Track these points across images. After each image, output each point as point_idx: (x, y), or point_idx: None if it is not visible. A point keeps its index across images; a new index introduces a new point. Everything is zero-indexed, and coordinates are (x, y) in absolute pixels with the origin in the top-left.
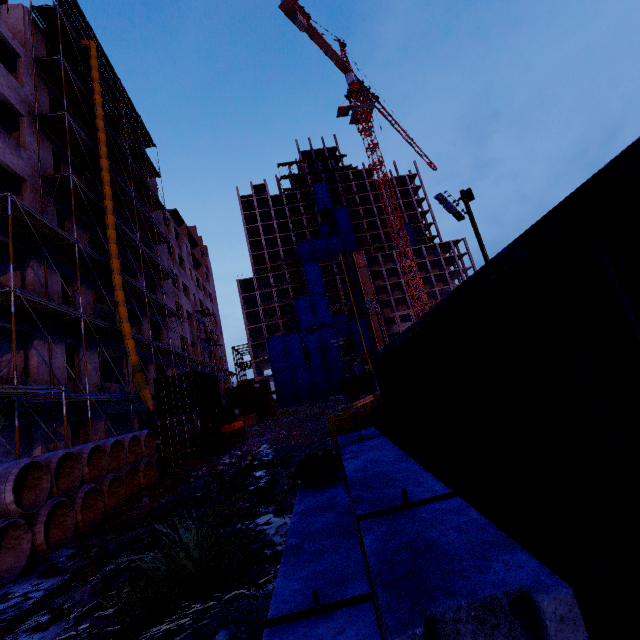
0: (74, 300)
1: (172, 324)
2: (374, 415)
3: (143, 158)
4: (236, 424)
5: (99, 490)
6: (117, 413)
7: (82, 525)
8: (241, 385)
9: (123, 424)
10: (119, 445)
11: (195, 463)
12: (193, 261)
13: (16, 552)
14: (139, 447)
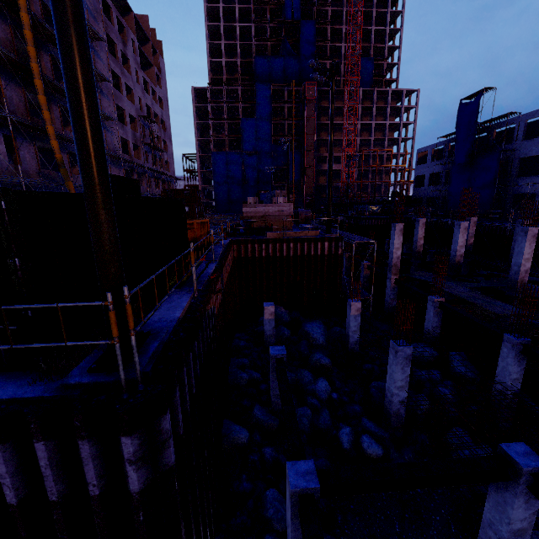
0: (5, 96)
1: (112, 126)
2: None
3: None
4: None
5: None
6: None
7: None
8: (175, 190)
9: None
10: None
11: None
12: (143, 59)
13: None
14: None
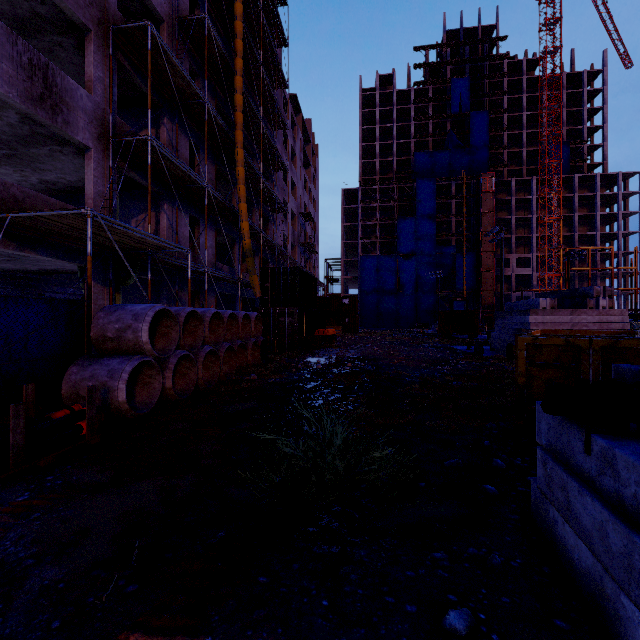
0: (198, 171)
1: (278, 221)
2: (603, 351)
3: (273, 18)
4: (329, 330)
5: (216, 355)
6: (223, 295)
7: (202, 382)
8: (331, 297)
9: (227, 306)
10: (234, 319)
11: (293, 356)
12: (303, 159)
13: (149, 389)
14: (249, 326)
